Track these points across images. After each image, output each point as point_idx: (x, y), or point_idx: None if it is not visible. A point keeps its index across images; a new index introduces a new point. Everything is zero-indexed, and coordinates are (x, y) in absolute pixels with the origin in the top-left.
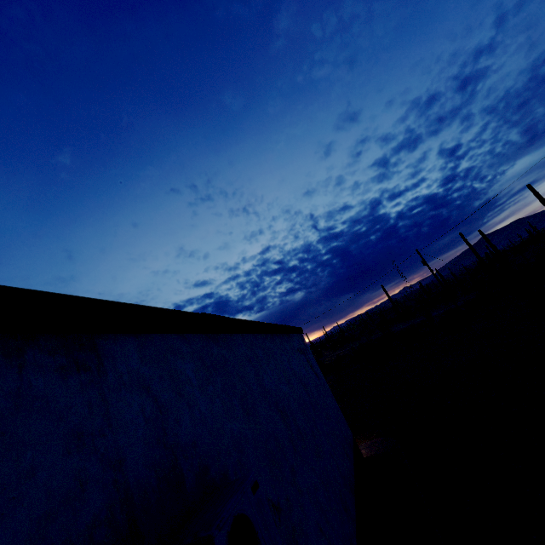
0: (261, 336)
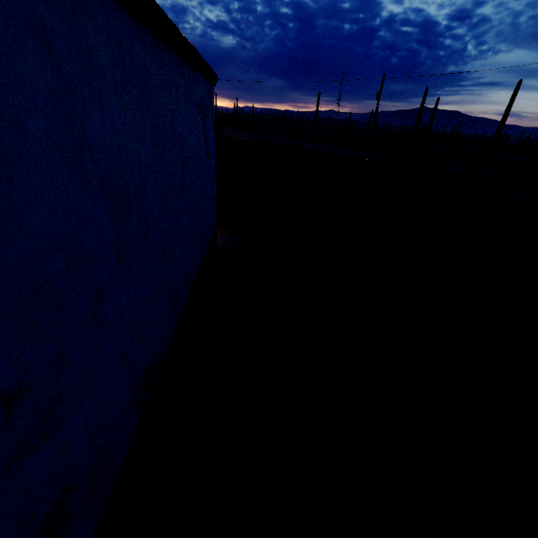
0: (122, 15)
